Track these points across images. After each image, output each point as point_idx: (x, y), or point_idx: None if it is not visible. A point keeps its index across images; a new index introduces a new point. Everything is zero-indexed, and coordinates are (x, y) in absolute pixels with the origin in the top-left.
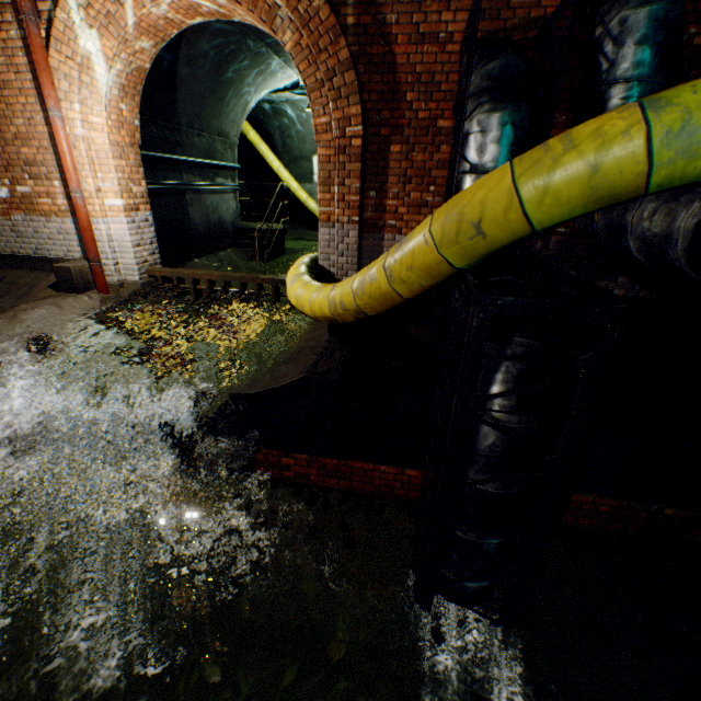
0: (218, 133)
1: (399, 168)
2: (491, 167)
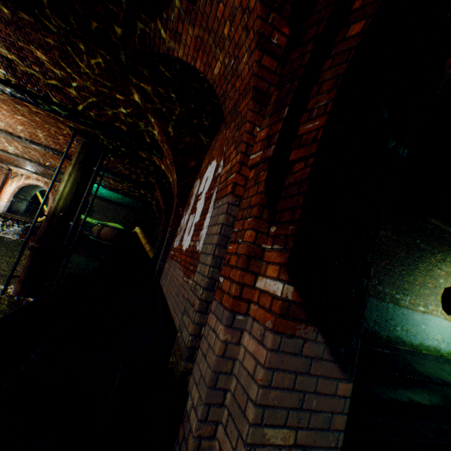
0: (30, 193)
1: None
2: None
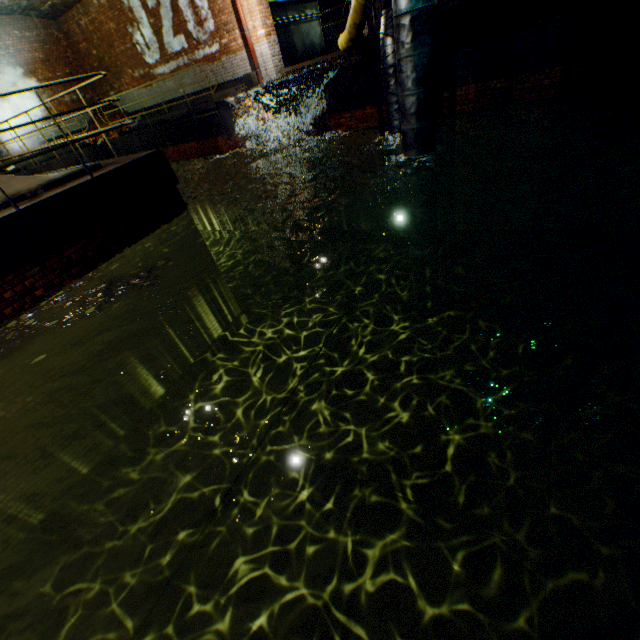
0: None
1: None
2: None
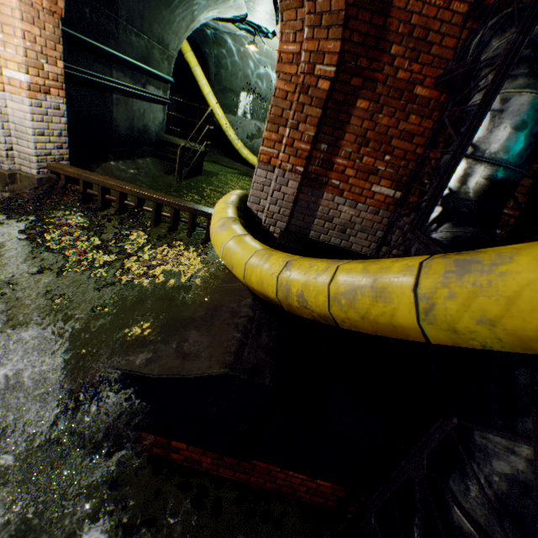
0: (158, 40)
1: (360, 126)
2: (502, 157)
